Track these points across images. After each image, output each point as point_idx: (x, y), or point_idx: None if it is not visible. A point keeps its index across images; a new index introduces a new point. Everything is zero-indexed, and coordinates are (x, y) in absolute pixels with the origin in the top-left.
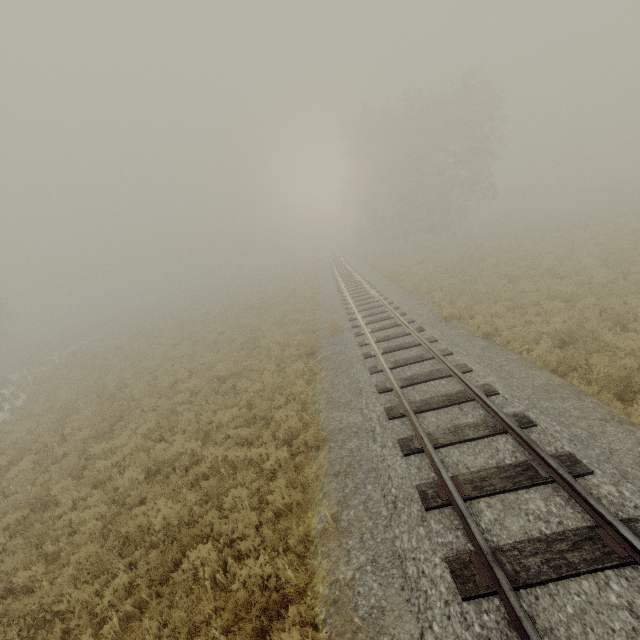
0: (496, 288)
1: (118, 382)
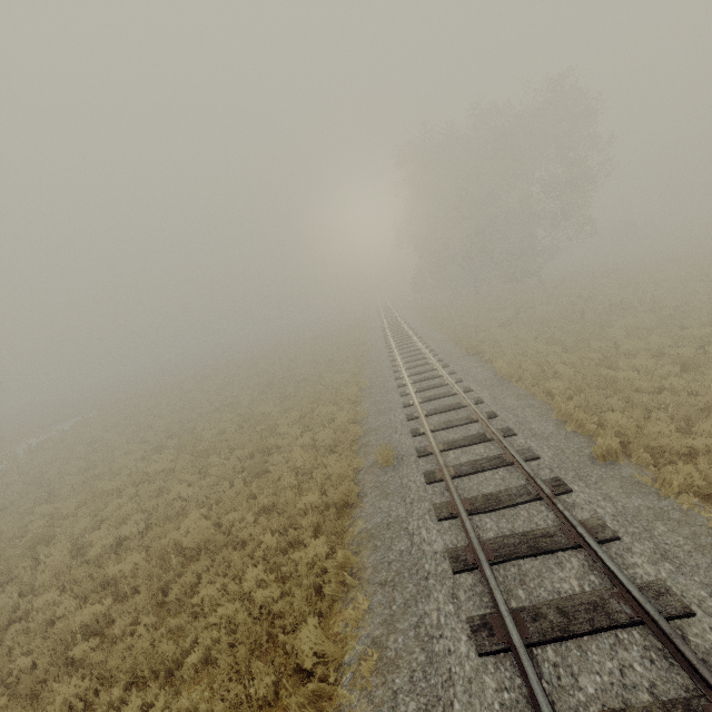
0: (667, 382)
1: (36, 532)
